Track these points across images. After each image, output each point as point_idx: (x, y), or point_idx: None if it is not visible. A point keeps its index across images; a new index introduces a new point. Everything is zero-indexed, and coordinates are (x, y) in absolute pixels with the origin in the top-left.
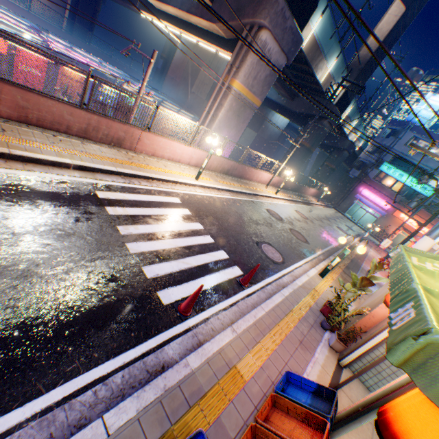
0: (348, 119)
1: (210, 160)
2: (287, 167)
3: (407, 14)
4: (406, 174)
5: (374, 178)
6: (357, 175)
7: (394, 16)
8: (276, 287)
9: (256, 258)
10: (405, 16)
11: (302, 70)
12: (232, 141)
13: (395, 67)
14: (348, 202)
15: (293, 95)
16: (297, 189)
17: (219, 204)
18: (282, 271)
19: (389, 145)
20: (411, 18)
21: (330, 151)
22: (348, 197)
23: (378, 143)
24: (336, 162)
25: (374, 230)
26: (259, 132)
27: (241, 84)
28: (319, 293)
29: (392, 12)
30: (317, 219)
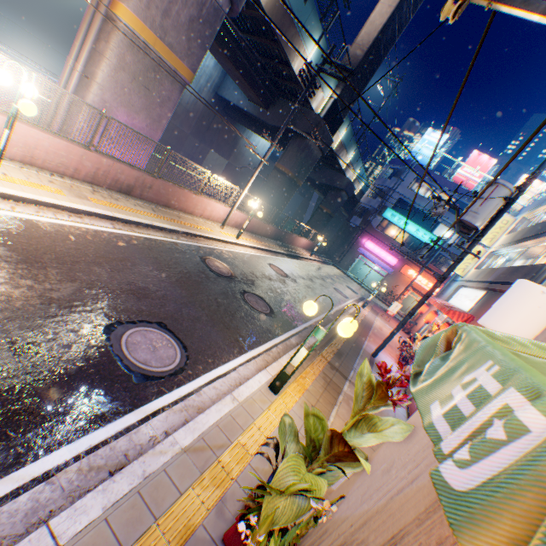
0: (343, 148)
1: (71, 157)
2: (259, 199)
3: (402, 6)
4: (412, 222)
5: (378, 227)
6: (359, 223)
7: (388, 7)
8: (74, 486)
9: (65, 375)
10: (401, 9)
11: (272, 56)
12: (123, 124)
13: (393, 89)
14: (350, 257)
15: (268, 101)
16: (281, 237)
17: (45, 237)
18: (156, 400)
19: (392, 187)
20: (407, 17)
21: (326, 192)
22: (351, 252)
23: (381, 184)
24: (333, 206)
25: (381, 292)
26: (231, 160)
27: (136, 16)
28: (252, 449)
29: (386, 0)
30: (306, 277)
